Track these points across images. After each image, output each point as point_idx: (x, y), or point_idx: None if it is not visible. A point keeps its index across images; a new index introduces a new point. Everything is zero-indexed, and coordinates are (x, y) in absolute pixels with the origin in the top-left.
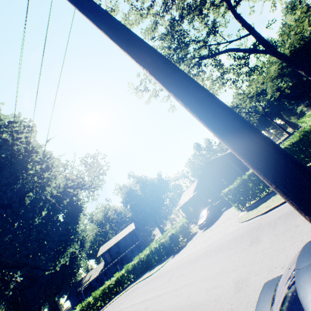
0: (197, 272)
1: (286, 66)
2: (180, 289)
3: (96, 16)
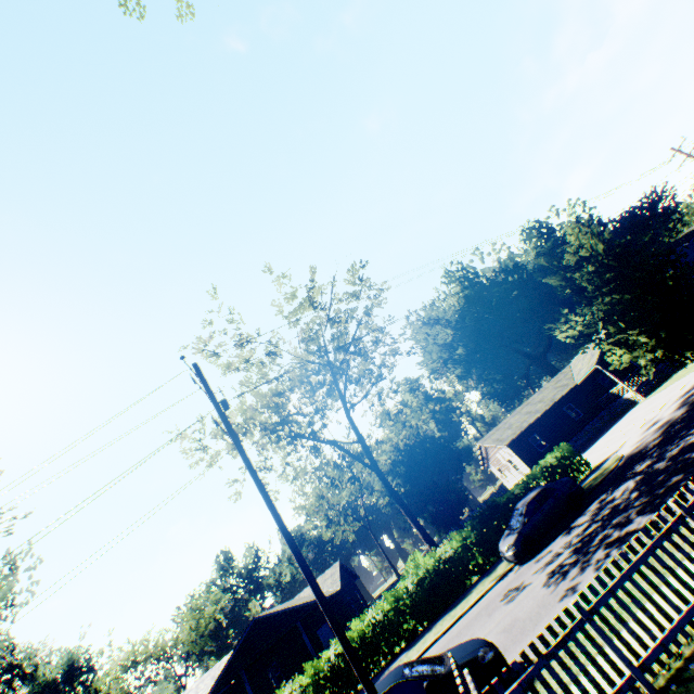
0: None
1: (400, 461)
2: None
3: (293, 545)
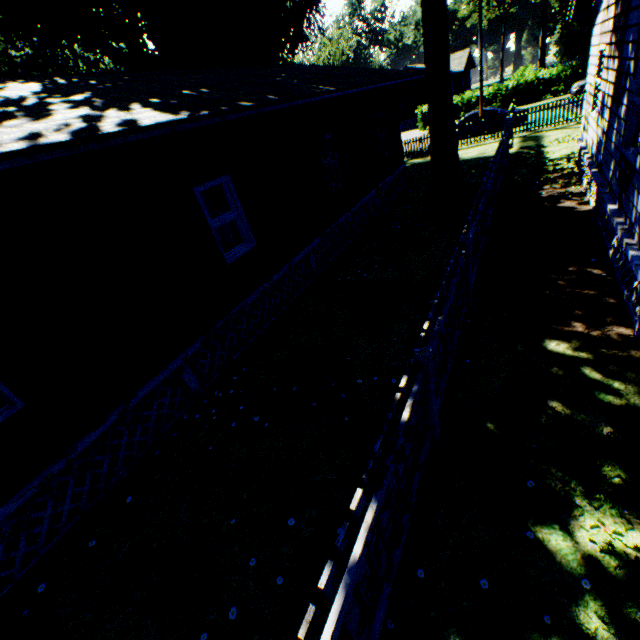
0: None
1: None
2: None
3: (480, 46)
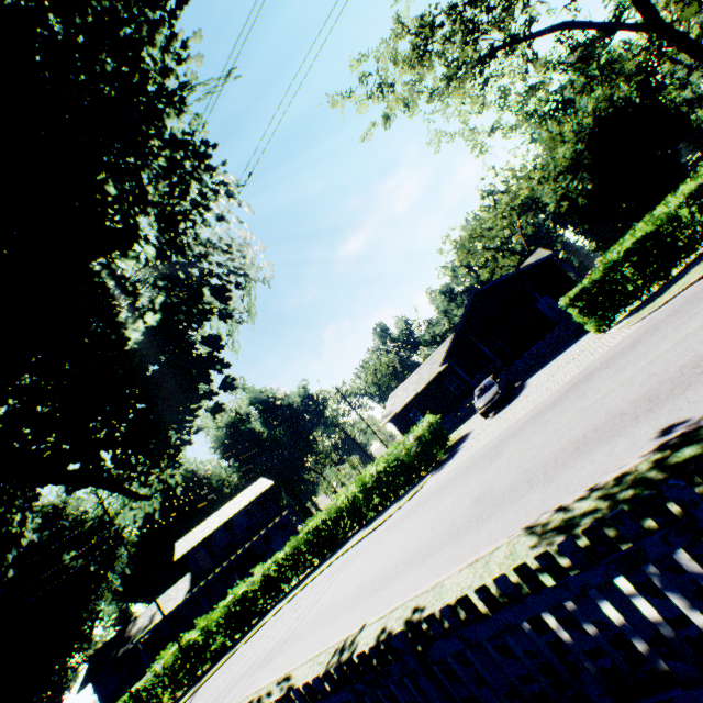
0: (607, 382)
1: (584, 150)
2: (590, 408)
3: None
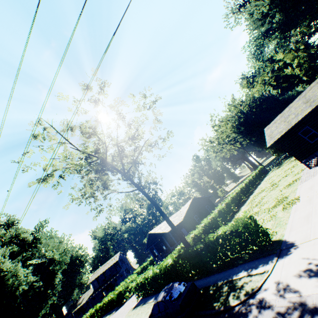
0: None
1: (240, 124)
2: None
3: None
